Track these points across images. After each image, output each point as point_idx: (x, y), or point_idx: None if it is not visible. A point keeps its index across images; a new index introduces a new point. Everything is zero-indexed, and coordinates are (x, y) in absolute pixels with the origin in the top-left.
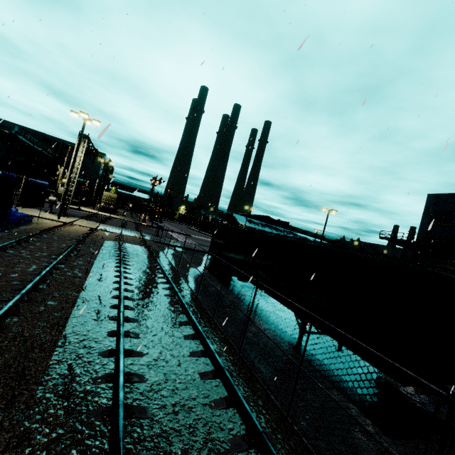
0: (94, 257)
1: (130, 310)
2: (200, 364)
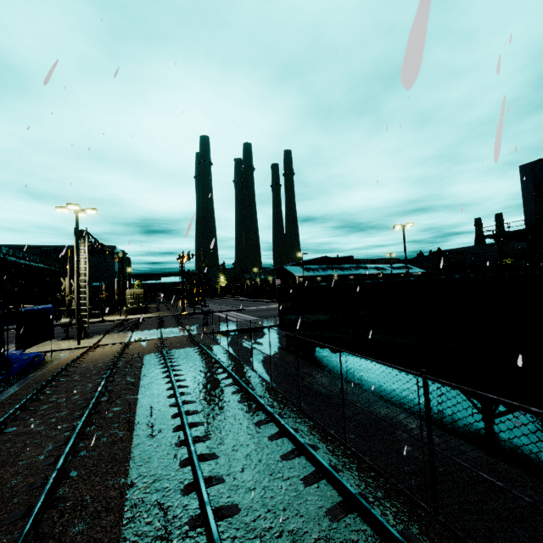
0: (136, 389)
1: (216, 484)
2: None
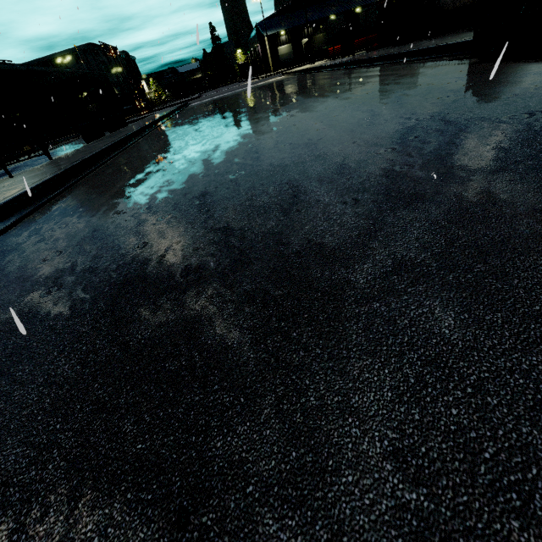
0: None
1: None
2: None
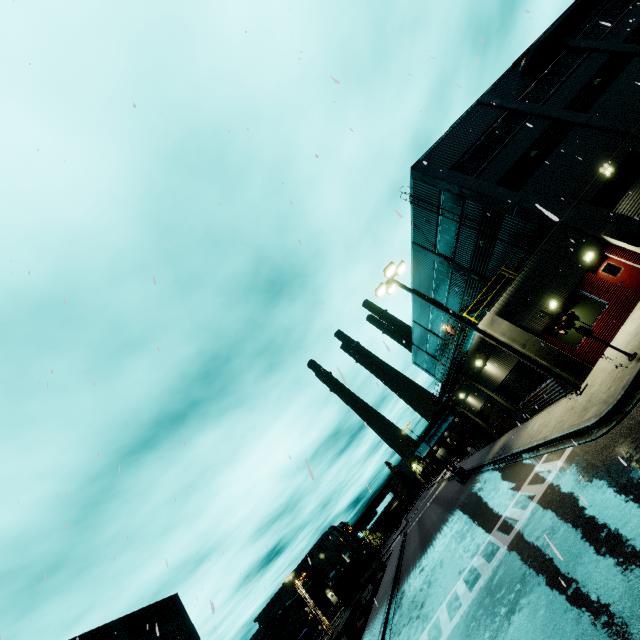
0: None
1: None
2: None
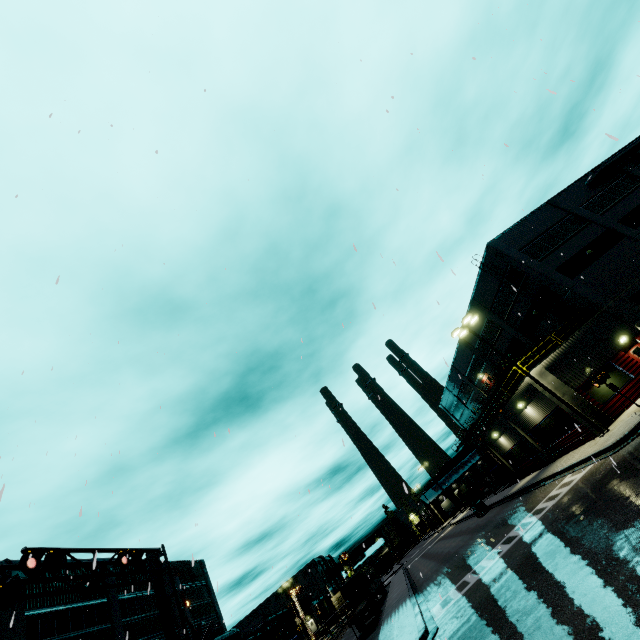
0: None
1: None
2: None
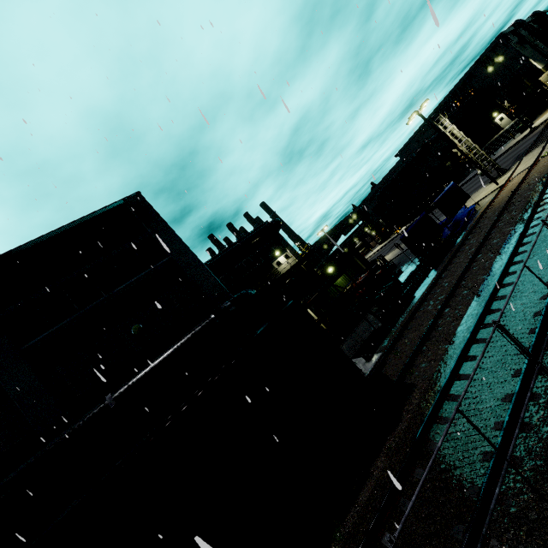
0: (513, 222)
1: (511, 275)
2: (541, 305)
